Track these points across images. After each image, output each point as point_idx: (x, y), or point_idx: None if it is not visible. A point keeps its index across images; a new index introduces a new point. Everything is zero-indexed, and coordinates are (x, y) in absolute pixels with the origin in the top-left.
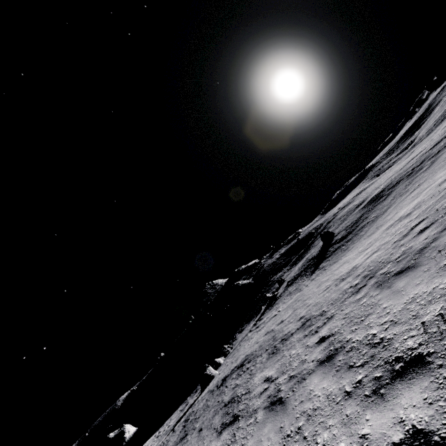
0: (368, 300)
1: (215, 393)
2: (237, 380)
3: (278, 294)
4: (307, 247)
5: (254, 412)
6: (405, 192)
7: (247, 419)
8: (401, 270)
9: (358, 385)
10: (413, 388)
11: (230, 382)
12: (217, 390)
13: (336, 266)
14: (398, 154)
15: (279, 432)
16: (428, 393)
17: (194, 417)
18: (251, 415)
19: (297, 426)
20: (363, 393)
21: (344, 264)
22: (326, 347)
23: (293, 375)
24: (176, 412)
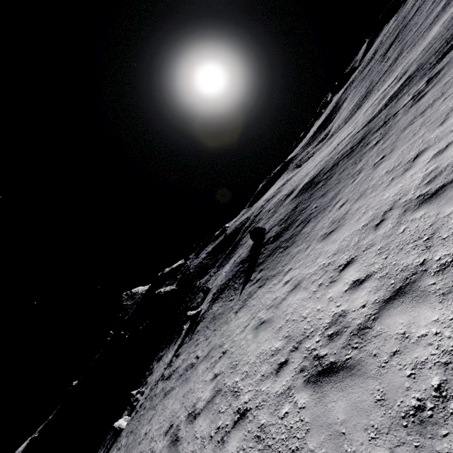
0: None
1: None
2: None
3: (202, 311)
4: (235, 244)
5: None
6: (359, 171)
7: None
8: None
9: None
10: None
11: None
12: None
13: (279, 287)
14: (316, 145)
15: None
16: None
17: None
18: None
19: None
20: None
21: (298, 292)
22: None
23: None
24: None
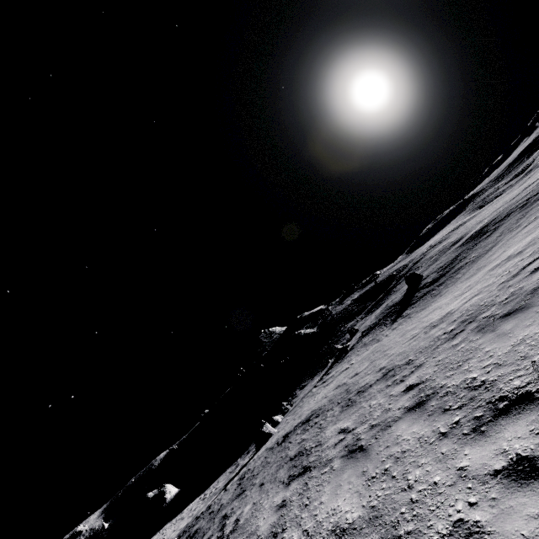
0: (466, 345)
1: (276, 450)
2: (304, 434)
3: (349, 346)
4: (387, 291)
5: (328, 461)
6: (517, 227)
7: (321, 469)
8: (508, 312)
9: (455, 425)
10: (519, 422)
11: (294, 438)
12: (277, 447)
13: (424, 313)
14: (510, 180)
15: (362, 475)
16: (535, 425)
17: (252, 474)
18: (326, 465)
19: (383, 468)
20: (461, 432)
21: (435, 310)
22: (415, 394)
23: (374, 424)
24: (224, 474)
